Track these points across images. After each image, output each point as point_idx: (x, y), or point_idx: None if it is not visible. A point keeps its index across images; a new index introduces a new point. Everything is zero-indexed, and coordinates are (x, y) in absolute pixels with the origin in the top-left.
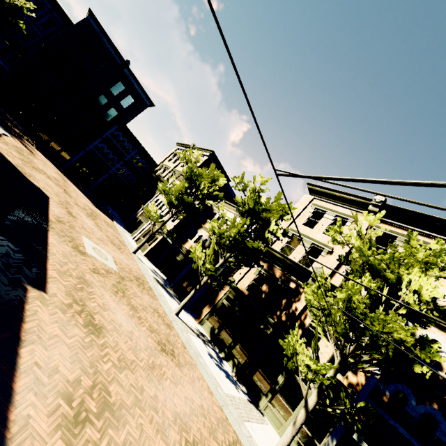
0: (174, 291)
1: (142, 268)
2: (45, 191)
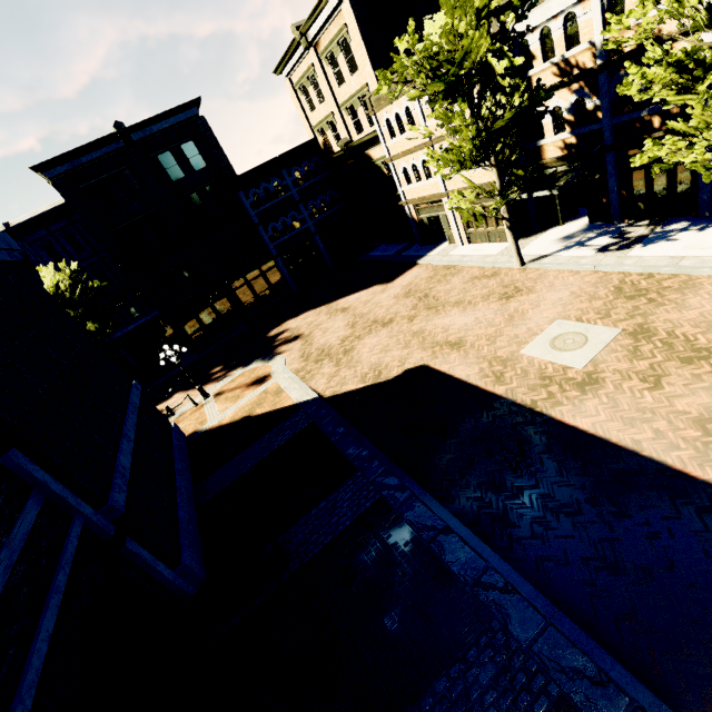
0: (633, 221)
1: (574, 267)
2: (410, 364)
